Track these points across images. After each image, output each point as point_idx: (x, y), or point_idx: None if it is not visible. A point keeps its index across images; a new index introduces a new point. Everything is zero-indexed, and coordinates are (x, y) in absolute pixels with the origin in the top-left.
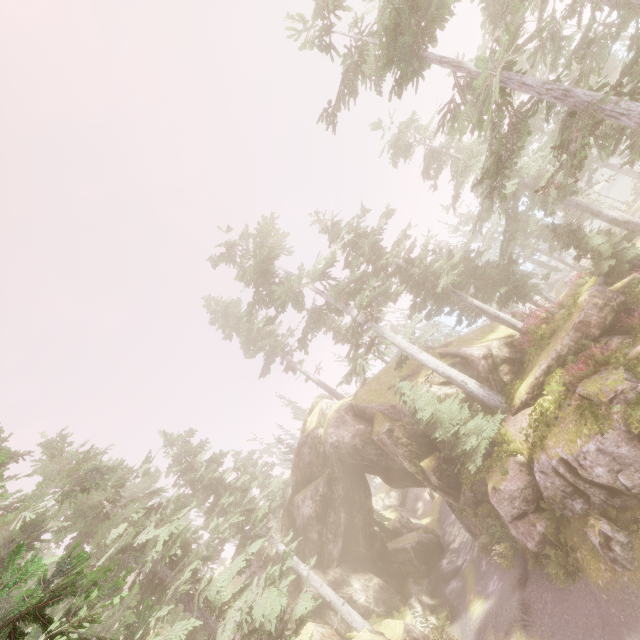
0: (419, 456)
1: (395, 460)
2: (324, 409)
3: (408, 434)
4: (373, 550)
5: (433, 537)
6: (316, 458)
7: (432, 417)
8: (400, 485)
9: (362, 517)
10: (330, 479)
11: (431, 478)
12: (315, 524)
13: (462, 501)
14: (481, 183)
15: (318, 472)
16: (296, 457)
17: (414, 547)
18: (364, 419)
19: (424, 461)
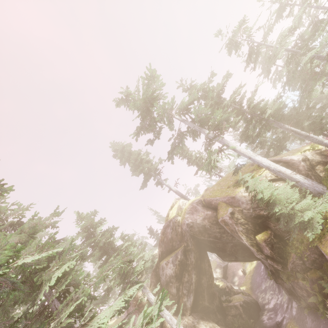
0: (254, 232)
1: (234, 236)
2: (181, 205)
3: (245, 216)
4: (214, 305)
5: (252, 299)
6: (176, 236)
7: (267, 200)
8: (232, 259)
9: (206, 279)
10: (185, 250)
11: (264, 249)
12: (174, 281)
13: (290, 268)
14: None
15: (177, 245)
16: (162, 235)
17: (242, 305)
18: (210, 208)
19: (258, 236)
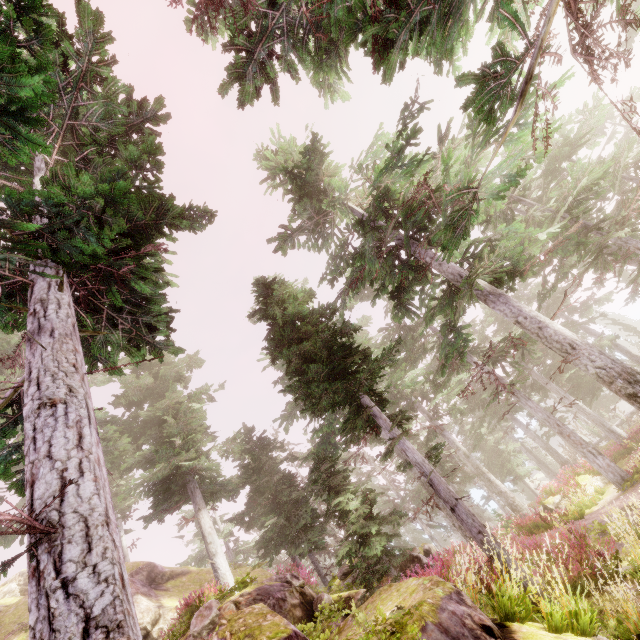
0: None
1: None
2: None
3: None
4: None
5: None
6: None
7: None
8: None
9: None
10: None
11: None
12: None
13: None
14: None
15: None
16: None
17: None
18: None
19: None
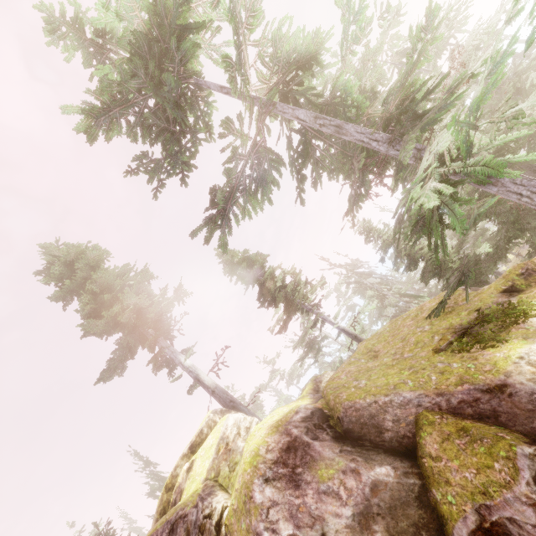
0: None
1: None
2: (231, 437)
3: None
4: None
5: None
6: None
7: None
8: None
9: None
10: None
11: None
12: None
13: None
14: None
15: None
16: None
17: None
18: (377, 448)
19: None
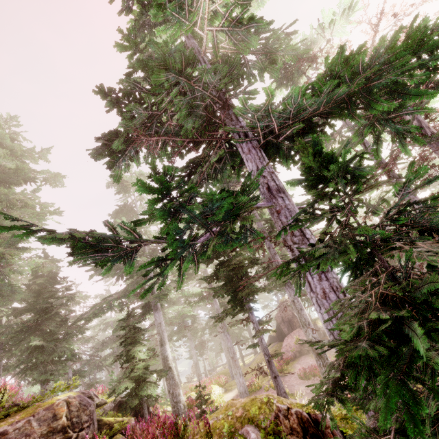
0: None
1: None
2: None
3: None
4: None
5: None
6: None
7: None
8: None
9: None
10: None
11: None
12: None
13: None
14: (112, 105)
15: None
16: None
17: None
18: None
19: None
